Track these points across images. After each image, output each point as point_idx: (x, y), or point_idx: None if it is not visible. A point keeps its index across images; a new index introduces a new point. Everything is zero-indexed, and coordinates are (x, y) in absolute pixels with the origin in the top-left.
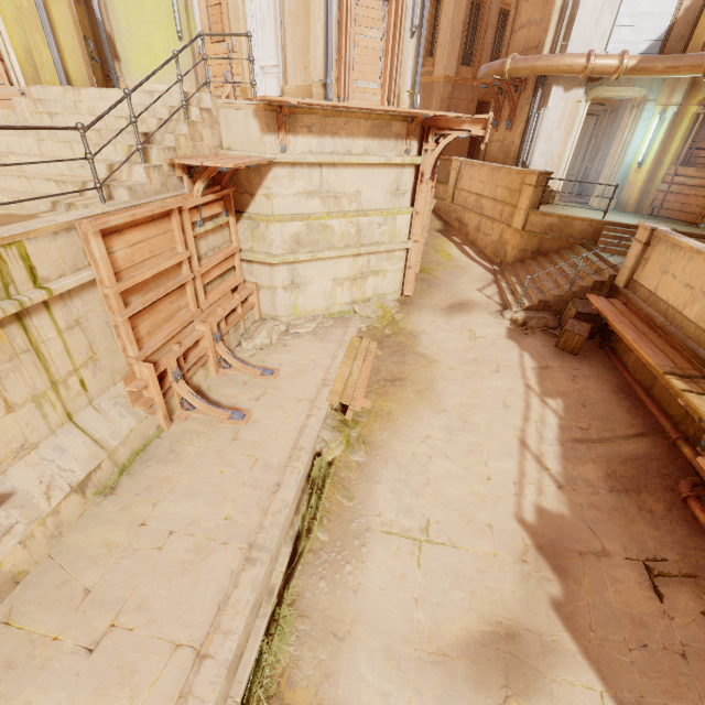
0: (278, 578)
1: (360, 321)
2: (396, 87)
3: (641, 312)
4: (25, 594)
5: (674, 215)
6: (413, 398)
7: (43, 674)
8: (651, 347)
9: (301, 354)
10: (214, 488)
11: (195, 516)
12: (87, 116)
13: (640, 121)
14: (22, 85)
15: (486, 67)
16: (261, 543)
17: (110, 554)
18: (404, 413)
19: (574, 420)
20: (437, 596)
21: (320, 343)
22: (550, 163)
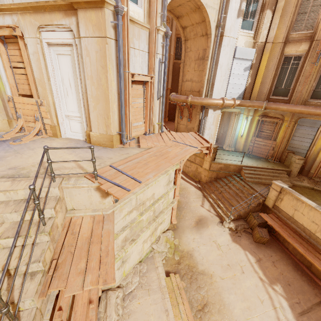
0: None
1: (160, 256)
2: (152, 122)
3: (289, 225)
4: None
5: (257, 154)
6: (219, 319)
7: None
8: (313, 256)
9: (144, 319)
10: None
11: None
12: None
13: (239, 120)
14: None
15: (177, 97)
16: None
17: None
18: None
19: (291, 298)
20: None
21: (149, 296)
22: (211, 137)
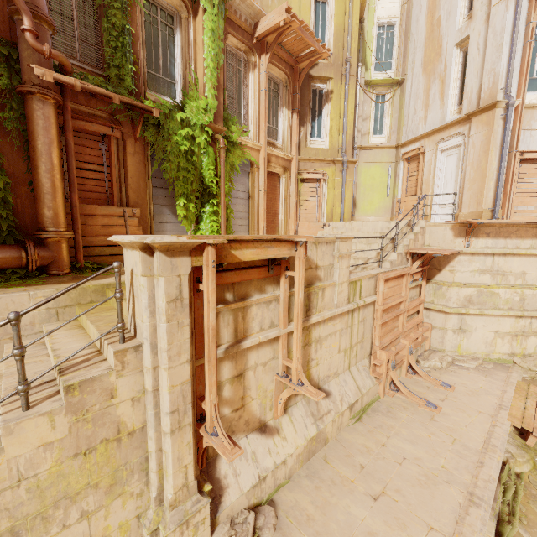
0: None
1: (522, 370)
2: None
3: None
4: (330, 451)
5: None
6: None
7: (351, 496)
8: None
9: (469, 380)
10: (426, 444)
11: (418, 455)
12: (360, 232)
13: None
14: (324, 222)
15: None
16: (479, 495)
17: (369, 453)
18: None
19: None
20: None
21: (485, 377)
22: None
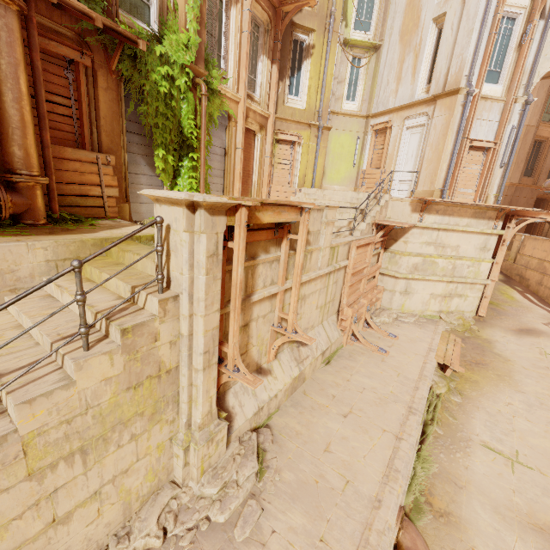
0: (418, 436)
1: (445, 324)
2: (485, 192)
3: None
4: (308, 387)
5: None
6: (494, 377)
7: (328, 416)
8: None
9: (409, 332)
10: (379, 378)
11: (374, 386)
12: (331, 201)
13: None
14: (296, 187)
15: None
16: (415, 408)
17: (338, 386)
18: (488, 385)
19: None
20: (531, 495)
21: (420, 329)
22: None
